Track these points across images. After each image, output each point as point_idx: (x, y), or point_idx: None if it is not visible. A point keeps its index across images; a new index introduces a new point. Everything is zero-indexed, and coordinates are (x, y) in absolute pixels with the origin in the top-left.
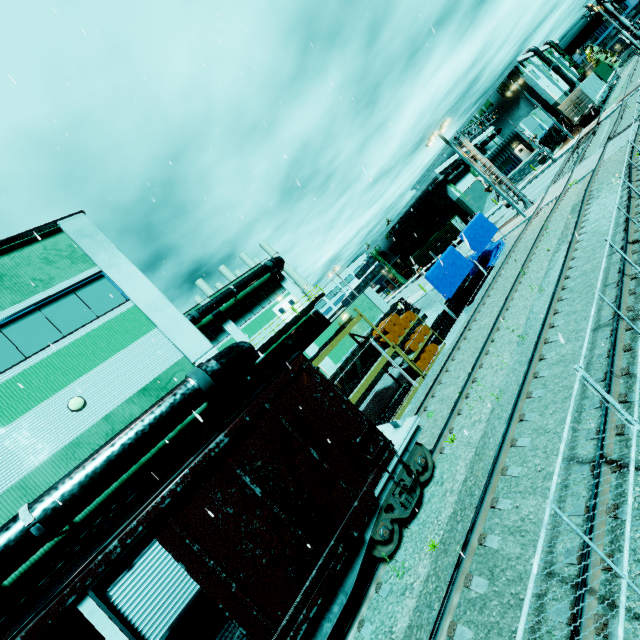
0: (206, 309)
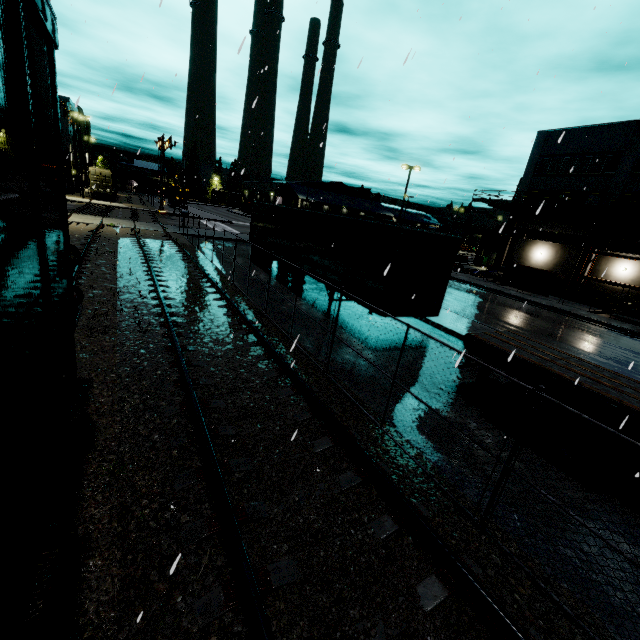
0: None
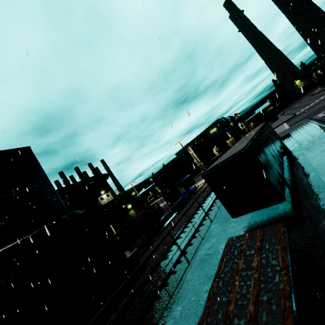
0: (64, 191)
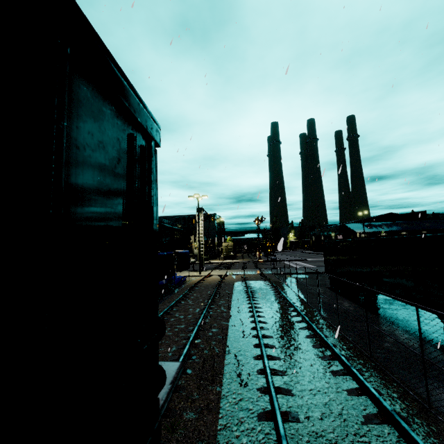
0: None
